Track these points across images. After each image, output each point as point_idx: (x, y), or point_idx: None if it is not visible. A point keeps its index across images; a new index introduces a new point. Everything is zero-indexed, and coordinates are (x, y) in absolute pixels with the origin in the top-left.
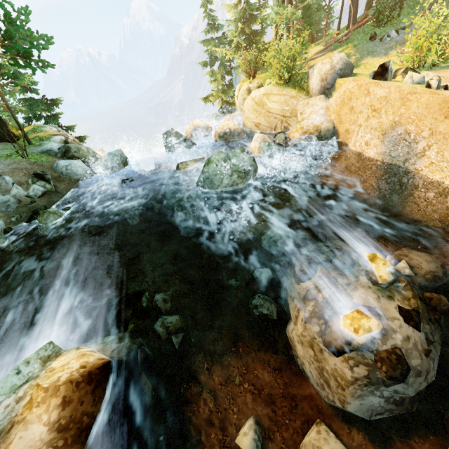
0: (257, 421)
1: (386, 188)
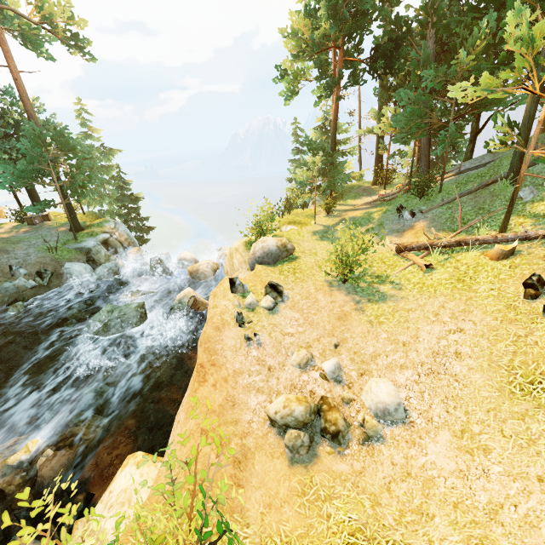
0: None
1: None
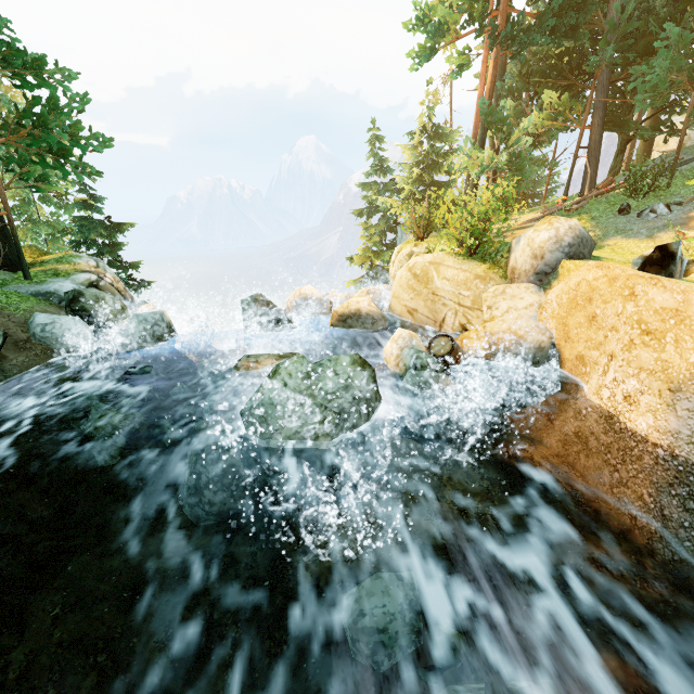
0: None
1: (684, 521)
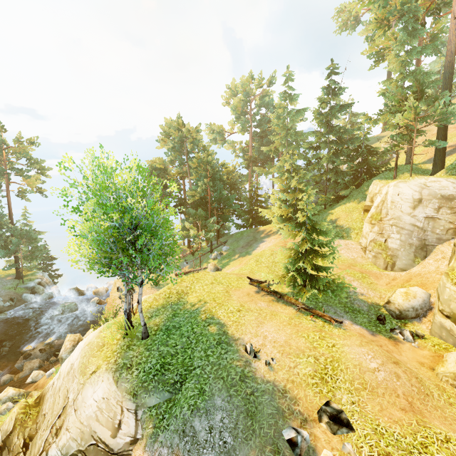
0: (3, 373)
1: None
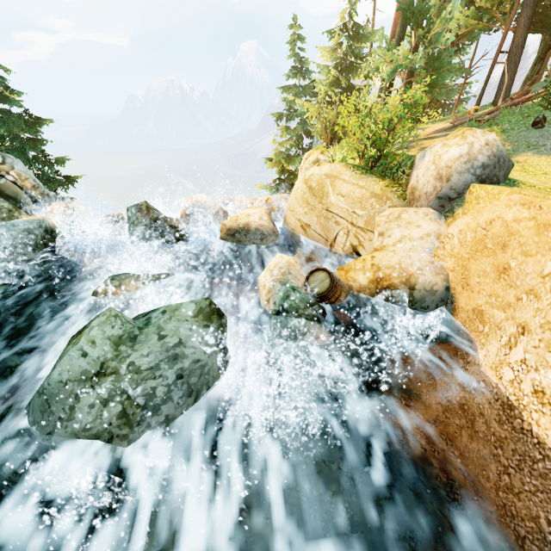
0: None
1: None
